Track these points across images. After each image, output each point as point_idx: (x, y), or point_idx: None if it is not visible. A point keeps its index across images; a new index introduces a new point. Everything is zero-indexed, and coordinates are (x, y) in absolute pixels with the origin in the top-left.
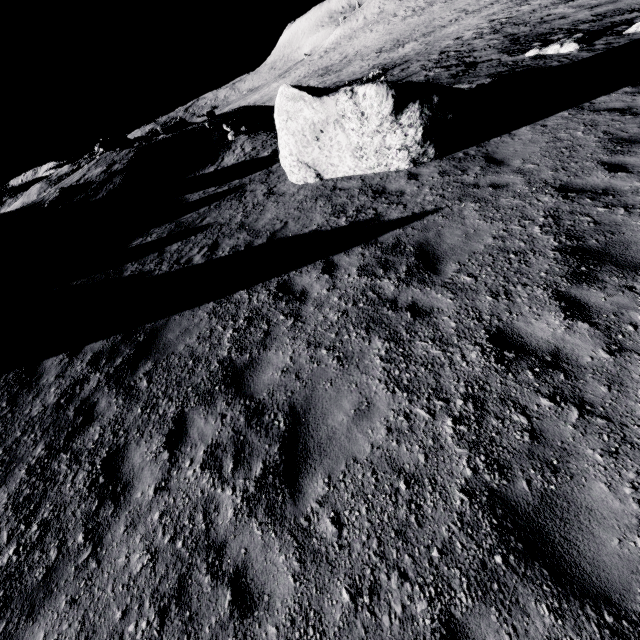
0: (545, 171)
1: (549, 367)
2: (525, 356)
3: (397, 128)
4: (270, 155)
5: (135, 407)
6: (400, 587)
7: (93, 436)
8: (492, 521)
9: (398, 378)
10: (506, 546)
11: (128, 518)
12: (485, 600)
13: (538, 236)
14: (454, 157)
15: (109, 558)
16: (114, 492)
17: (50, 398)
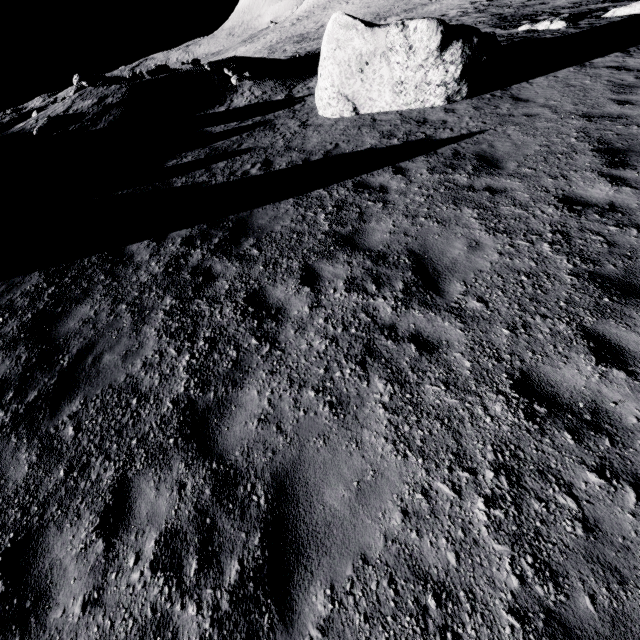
0: (567, 105)
1: (609, 211)
2: (590, 207)
3: (440, 64)
4: (286, 98)
5: (255, 266)
6: (544, 321)
7: (223, 287)
8: (596, 285)
9: (495, 227)
10: (609, 294)
11: (294, 326)
12: (604, 317)
13: (576, 144)
14: (483, 97)
15: (291, 347)
16: (269, 314)
17: (155, 269)
